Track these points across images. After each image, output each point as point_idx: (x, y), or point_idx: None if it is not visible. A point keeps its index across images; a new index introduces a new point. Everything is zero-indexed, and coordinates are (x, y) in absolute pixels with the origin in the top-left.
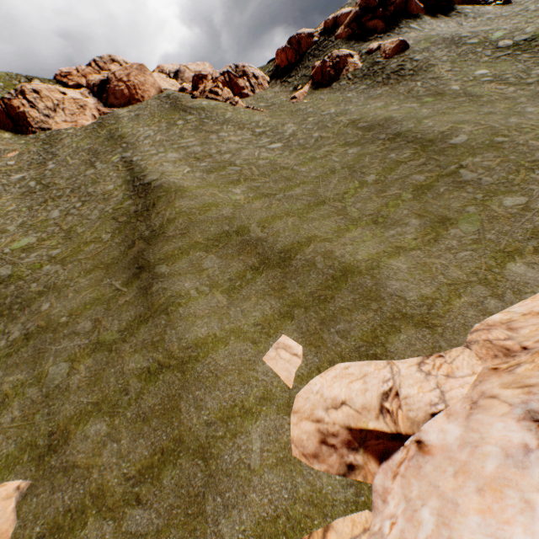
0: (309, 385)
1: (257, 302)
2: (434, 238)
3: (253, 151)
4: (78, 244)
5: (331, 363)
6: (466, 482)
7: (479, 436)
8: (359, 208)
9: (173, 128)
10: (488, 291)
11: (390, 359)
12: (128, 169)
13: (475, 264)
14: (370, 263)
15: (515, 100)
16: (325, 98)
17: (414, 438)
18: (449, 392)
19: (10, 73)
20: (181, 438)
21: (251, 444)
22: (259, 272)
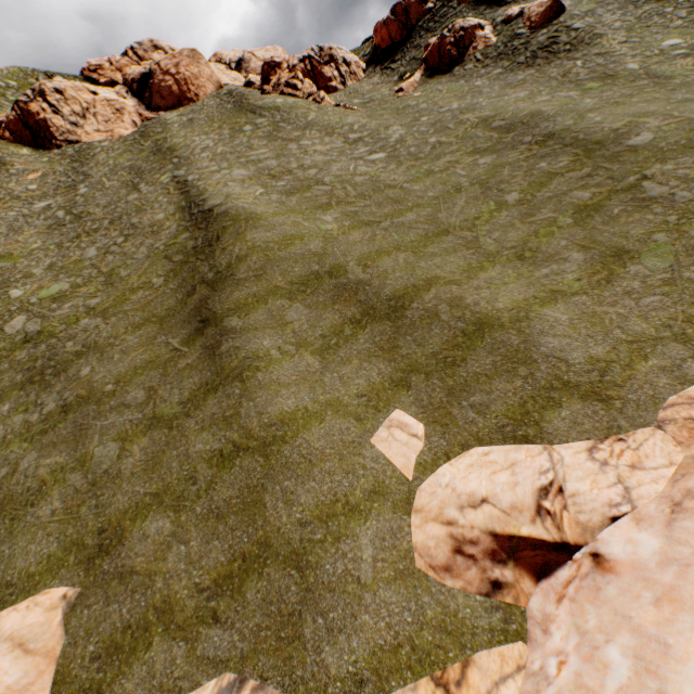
0: (435, 476)
1: (360, 366)
2: (605, 279)
3: (347, 164)
4: (123, 291)
5: (464, 447)
6: (679, 614)
7: (691, 551)
8: (496, 239)
9: (239, 136)
10: (687, 351)
11: (547, 442)
12: (182, 192)
13: (667, 313)
14: (515, 313)
15: None
16: (444, 90)
17: (588, 550)
18: (636, 488)
19: (25, 69)
20: (267, 541)
21: (360, 551)
22: (362, 326)
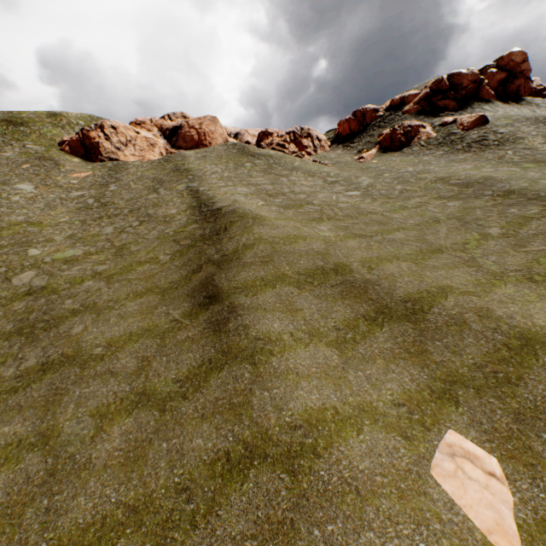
0: None
1: (386, 367)
2: None
3: (330, 195)
4: (130, 262)
5: None
6: None
7: None
8: (495, 261)
9: (241, 168)
10: None
11: None
12: (193, 197)
13: None
14: None
15: None
16: (397, 160)
17: None
18: None
19: (93, 116)
20: None
21: None
22: (378, 324)
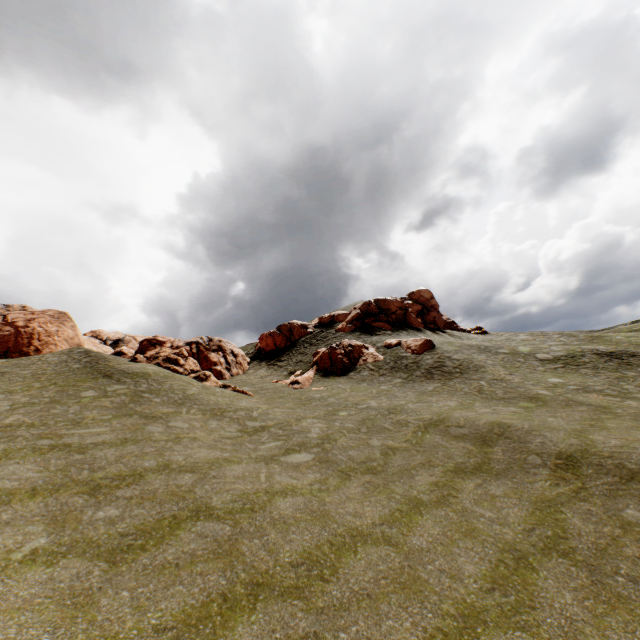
0: None
1: None
2: None
3: (254, 467)
4: None
5: None
6: None
7: None
8: None
9: (68, 401)
10: None
11: None
12: None
13: None
14: None
15: None
16: (347, 387)
17: None
18: None
19: None
20: None
21: None
22: None
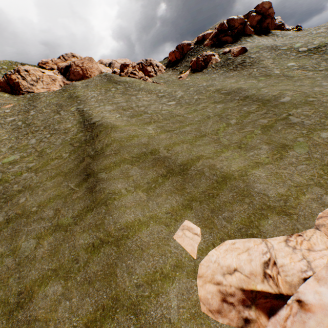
0: (208, 256)
1: (166, 198)
2: (279, 157)
3: (158, 105)
4: (47, 160)
5: (221, 240)
6: None
7: None
8: (228, 139)
9: (109, 92)
10: (322, 191)
11: (263, 237)
12: (81, 115)
13: (310, 173)
14: (240, 172)
15: (314, 79)
16: (199, 78)
17: (294, 298)
18: (313, 261)
19: (11, 61)
20: (117, 297)
21: (170, 302)
22: (167, 178)
